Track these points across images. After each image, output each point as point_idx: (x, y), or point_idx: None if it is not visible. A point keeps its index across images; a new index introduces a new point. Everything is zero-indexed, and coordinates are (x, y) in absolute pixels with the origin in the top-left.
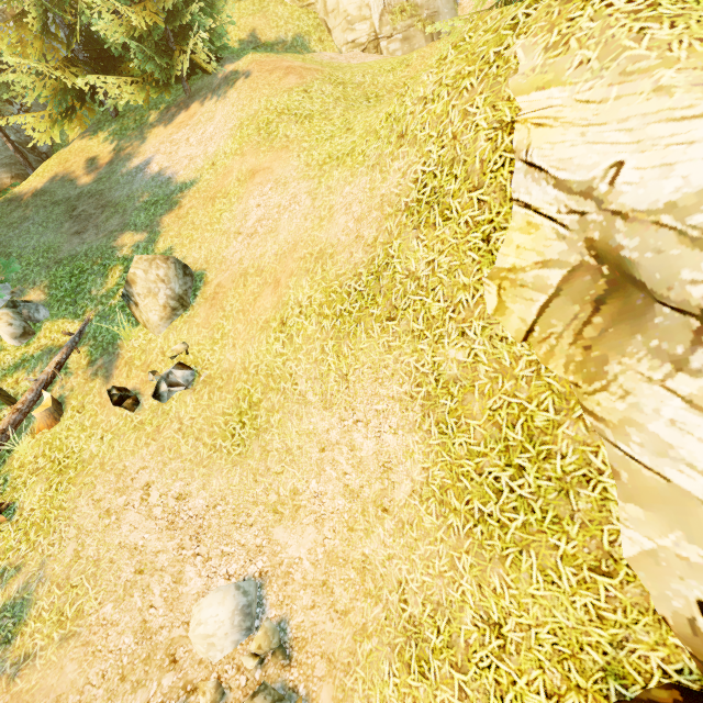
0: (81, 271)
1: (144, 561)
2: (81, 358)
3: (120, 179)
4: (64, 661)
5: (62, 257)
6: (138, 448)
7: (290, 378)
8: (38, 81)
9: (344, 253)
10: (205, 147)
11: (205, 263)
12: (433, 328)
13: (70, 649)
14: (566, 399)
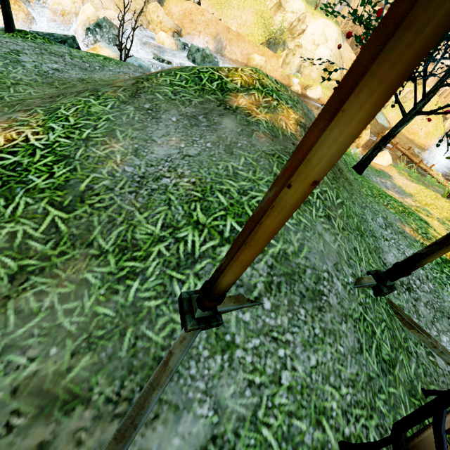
0: None
1: None
2: None
3: None
4: None
5: None
6: None
7: (232, 3)
8: None
9: None
10: None
11: None
12: (261, 4)
13: None
14: (271, 17)
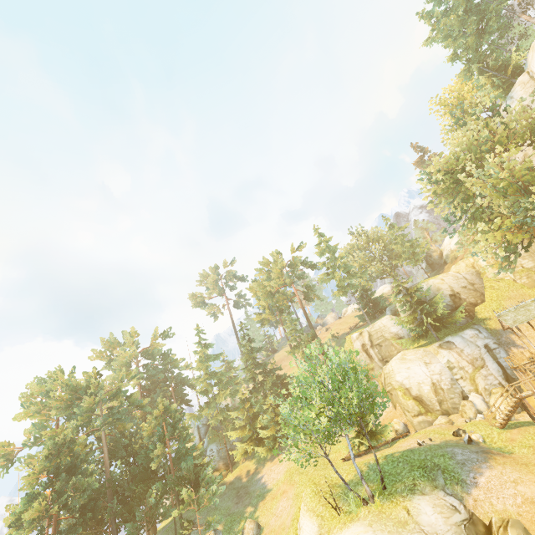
0: (234, 520)
1: None
2: None
3: (253, 482)
4: None
5: (230, 512)
6: None
7: None
8: (242, 448)
9: (286, 528)
10: (278, 475)
11: (265, 524)
12: None
13: None
14: None
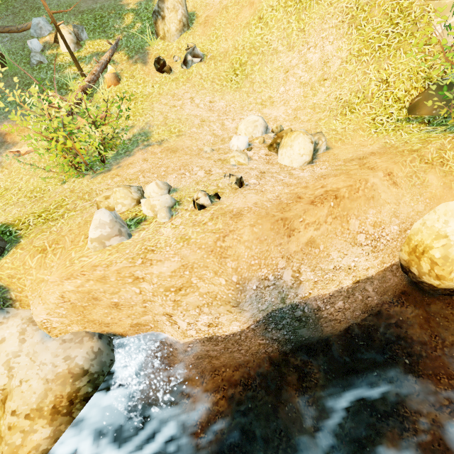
0: (102, 17)
1: (203, 119)
2: (122, 56)
3: None
4: (183, 140)
5: (83, 10)
6: (179, 87)
7: (266, 44)
8: None
9: None
10: None
11: (194, 8)
12: None
13: (184, 138)
14: None
